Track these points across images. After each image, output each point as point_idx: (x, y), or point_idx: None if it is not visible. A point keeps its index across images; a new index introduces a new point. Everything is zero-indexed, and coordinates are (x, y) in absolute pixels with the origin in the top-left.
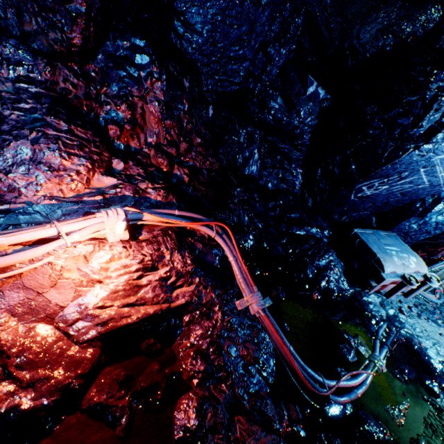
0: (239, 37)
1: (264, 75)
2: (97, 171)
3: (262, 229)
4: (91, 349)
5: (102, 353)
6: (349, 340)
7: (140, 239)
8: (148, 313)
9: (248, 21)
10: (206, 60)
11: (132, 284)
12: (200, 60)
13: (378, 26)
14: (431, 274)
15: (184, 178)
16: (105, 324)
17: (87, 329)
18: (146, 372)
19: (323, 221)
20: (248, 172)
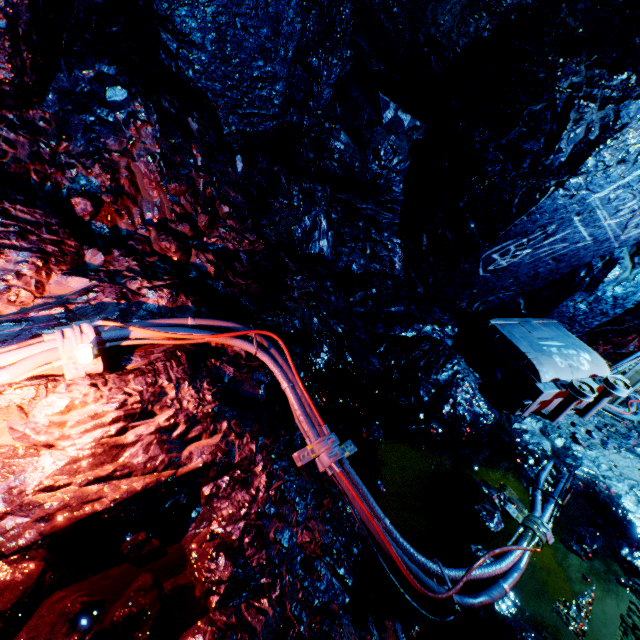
0: (261, 46)
1: (311, 101)
2: (55, 269)
3: (343, 335)
4: (26, 563)
5: (47, 568)
6: (491, 497)
7: (128, 369)
8: (133, 491)
9: (268, 20)
10: (219, 86)
11: (108, 444)
12: (210, 87)
13: (462, 1)
14: (615, 377)
15: (208, 268)
16: (54, 517)
17: (21, 529)
18: (128, 592)
19: (443, 313)
20: (315, 250)
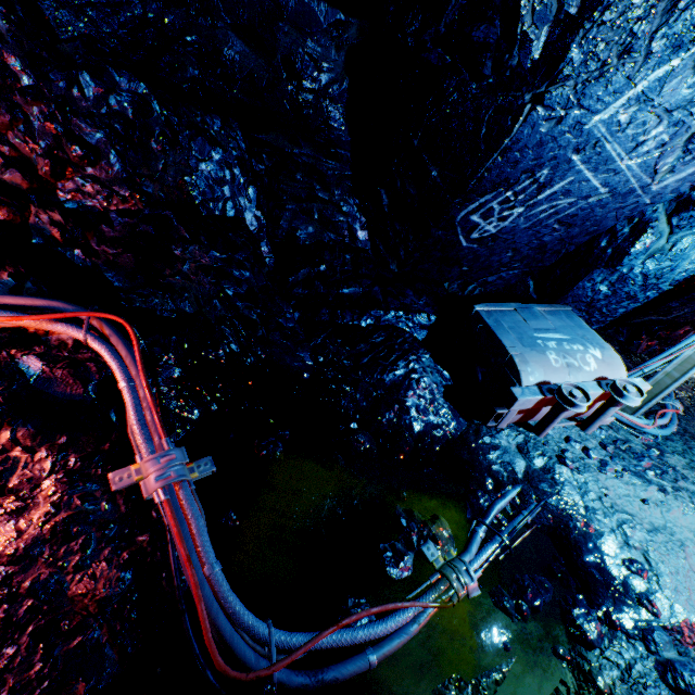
0: None
1: None
2: None
3: (258, 322)
4: None
5: None
6: (409, 533)
7: None
8: None
9: None
10: None
11: None
12: None
13: None
14: (627, 380)
15: (52, 232)
16: None
17: None
18: None
19: (418, 297)
20: (230, 212)
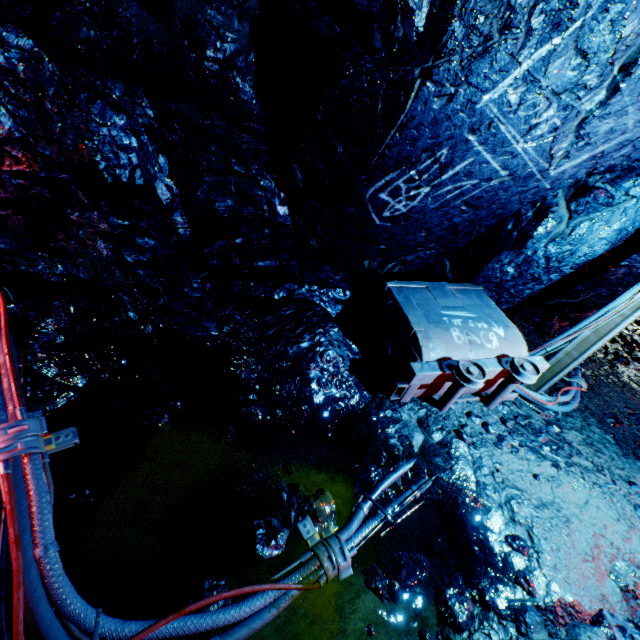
0: None
1: None
2: None
3: (161, 291)
4: None
5: None
6: (289, 508)
7: None
8: None
9: None
10: None
11: None
12: None
13: None
14: (526, 358)
15: None
16: None
17: None
18: None
19: (335, 272)
20: (139, 180)
